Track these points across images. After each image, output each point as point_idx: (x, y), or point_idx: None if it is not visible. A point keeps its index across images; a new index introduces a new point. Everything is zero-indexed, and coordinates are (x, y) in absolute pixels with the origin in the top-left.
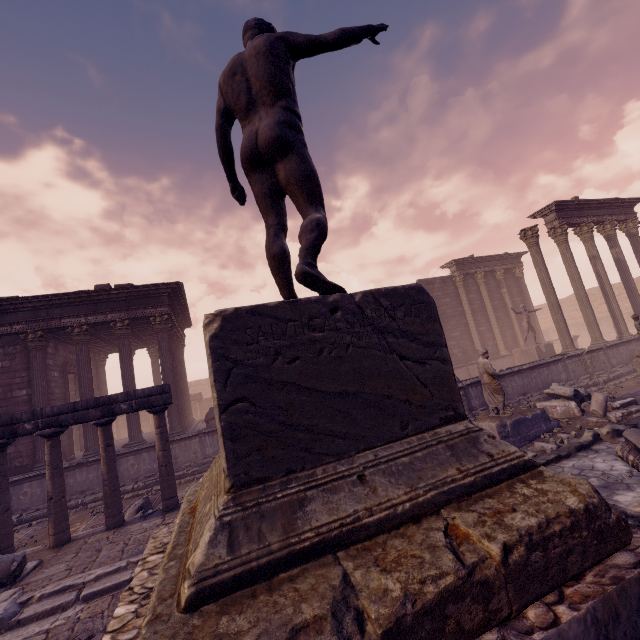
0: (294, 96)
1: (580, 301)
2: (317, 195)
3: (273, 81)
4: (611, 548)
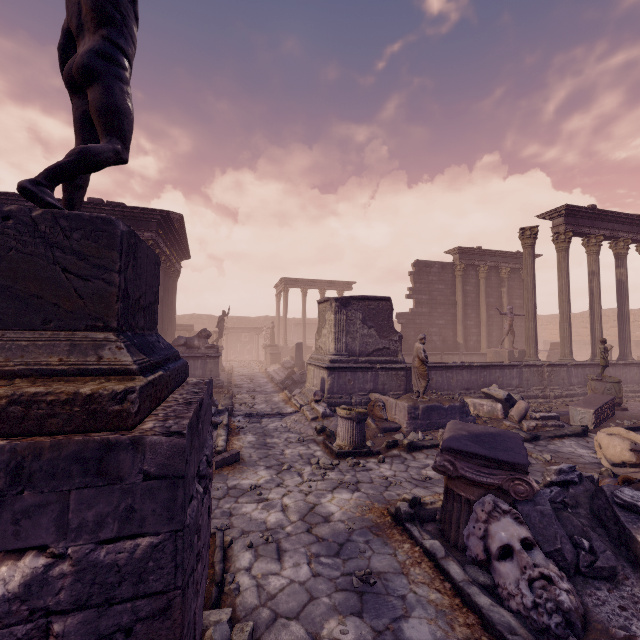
0: (122, 27)
1: (561, 314)
2: (115, 128)
3: (96, 8)
4: (101, 426)
